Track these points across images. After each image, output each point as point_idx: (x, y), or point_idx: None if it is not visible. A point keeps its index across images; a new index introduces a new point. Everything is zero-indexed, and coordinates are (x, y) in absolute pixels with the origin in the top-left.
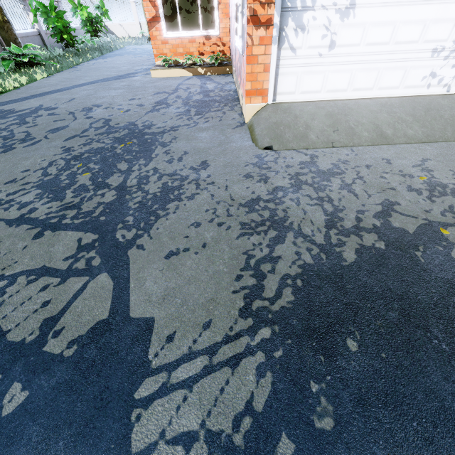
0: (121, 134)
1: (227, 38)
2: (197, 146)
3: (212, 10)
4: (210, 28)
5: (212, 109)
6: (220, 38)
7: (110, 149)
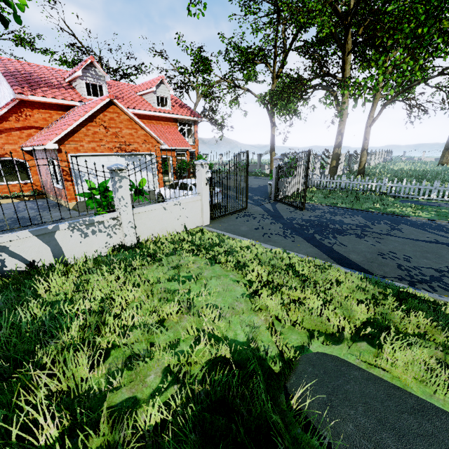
0: (13, 220)
1: (38, 183)
2: (56, 215)
3: (27, 172)
4: (26, 180)
5: (51, 208)
6: (34, 183)
7: (15, 223)
